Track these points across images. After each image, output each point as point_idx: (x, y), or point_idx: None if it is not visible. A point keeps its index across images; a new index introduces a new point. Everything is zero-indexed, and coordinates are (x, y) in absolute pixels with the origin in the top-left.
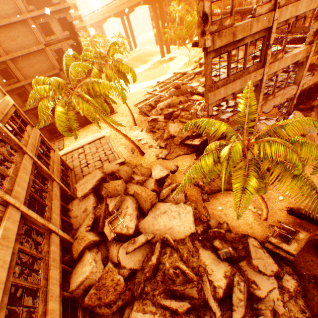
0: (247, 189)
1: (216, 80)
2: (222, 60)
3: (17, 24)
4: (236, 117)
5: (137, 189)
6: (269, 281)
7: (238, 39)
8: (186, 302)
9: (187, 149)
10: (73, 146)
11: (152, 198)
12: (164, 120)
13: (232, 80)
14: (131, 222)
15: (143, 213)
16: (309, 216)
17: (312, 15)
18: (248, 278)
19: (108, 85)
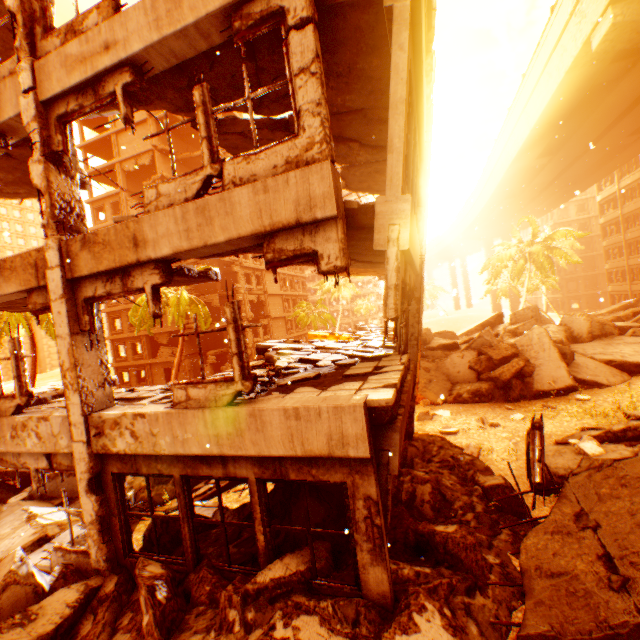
0: None
1: None
2: None
3: None
4: None
5: None
6: None
7: None
8: None
9: None
10: None
11: None
12: None
13: None
14: None
15: None
16: None
17: None
18: None
19: None
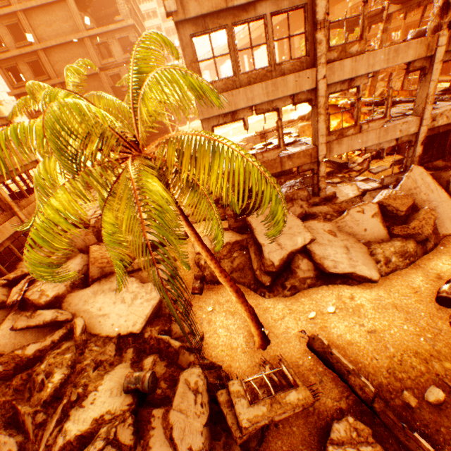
0: (43, 211)
1: None
2: (338, 97)
3: (73, 44)
4: (136, 102)
5: (96, 245)
6: None
7: (238, 4)
8: (12, 440)
9: (220, 213)
10: None
11: (106, 263)
12: None
13: (247, 83)
14: (54, 288)
15: (89, 284)
16: (327, 358)
17: None
18: (147, 445)
19: (111, 100)
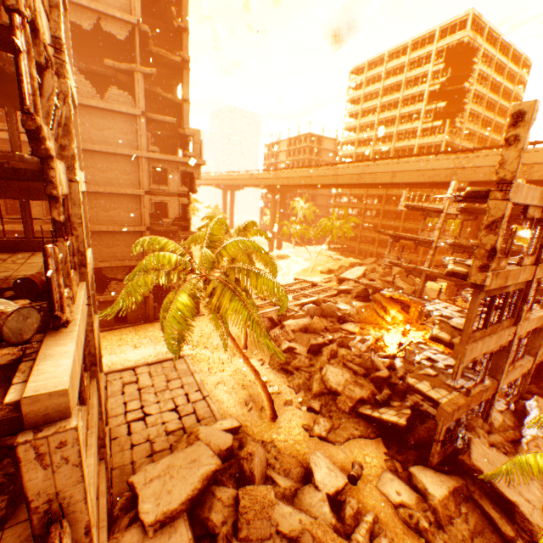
0: None
1: (453, 324)
2: (384, 285)
3: (122, 157)
4: None
5: (311, 521)
6: None
7: (507, 284)
8: None
9: (365, 426)
10: (110, 361)
11: None
12: (307, 354)
13: (487, 333)
14: None
15: None
16: None
17: None
18: None
19: (272, 281)
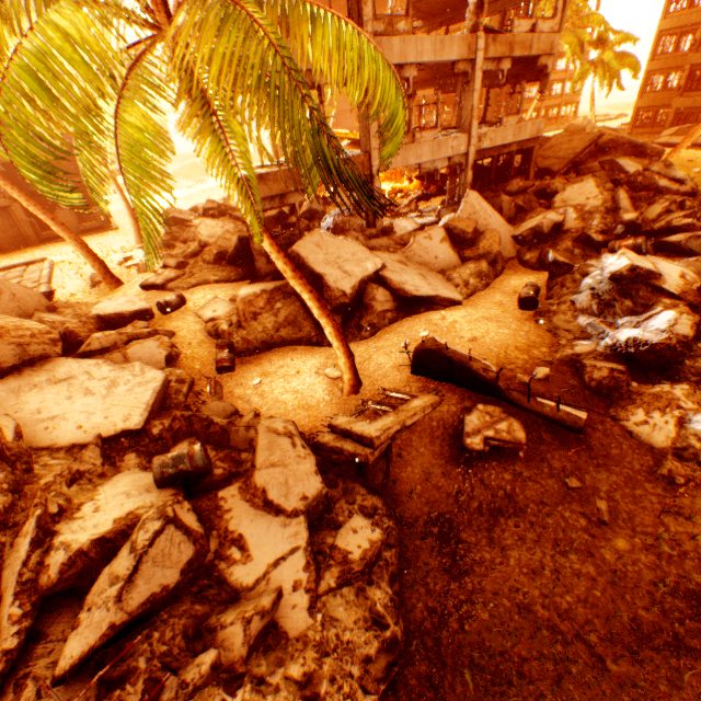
0: (36, 29)
1: None
2: None
3: None
4: None
5: None
6: (285, 533)
7: None
8: None
9: (230, 272)
10: None
11: (30, 337)
12: None
13: None
14: None
15: None
16: (444, 355)
17: (498, 27)
18: (227, 532)
19: None
